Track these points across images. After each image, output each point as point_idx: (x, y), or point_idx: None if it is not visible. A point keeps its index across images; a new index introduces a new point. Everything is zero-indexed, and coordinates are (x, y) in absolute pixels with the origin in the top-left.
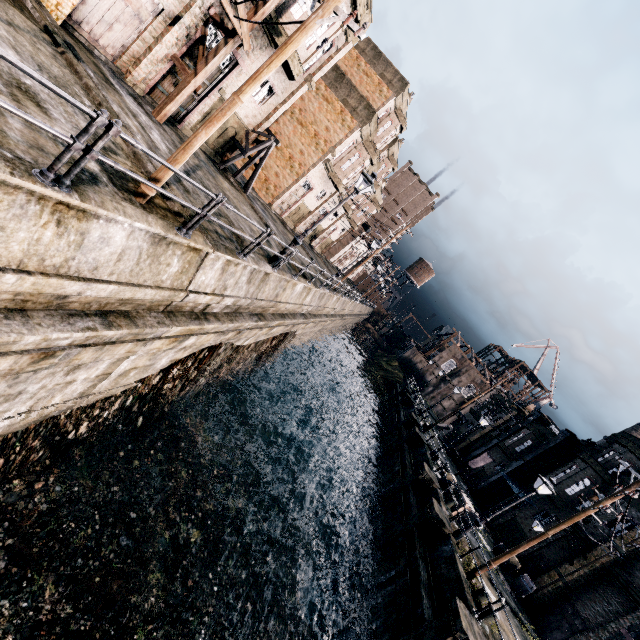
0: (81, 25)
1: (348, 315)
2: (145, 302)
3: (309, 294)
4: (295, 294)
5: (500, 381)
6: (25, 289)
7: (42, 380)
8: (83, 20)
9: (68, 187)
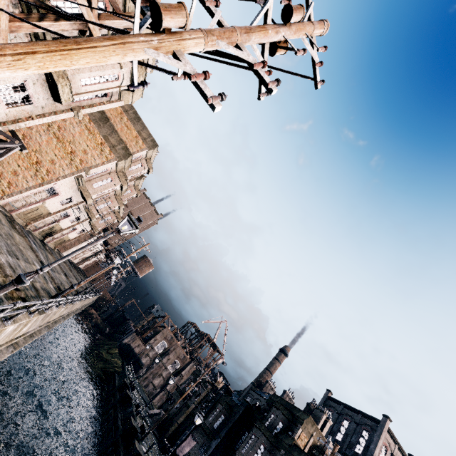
0: None
1: (74, 311)
2: None
3: (28, 323)
4: (3, 336)
5: (207, 371)
6: None
7: None
8: None
9: None
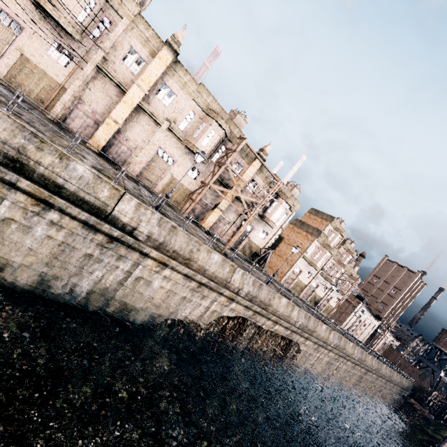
0: (211, 230)
1: (359, 362)
2: (220, 280)
3: (294, 310)
4: (282, 304)
5: None
6: (201, 265)
7: (196, 298)
8: (212, 229)
9: (210, 246)
